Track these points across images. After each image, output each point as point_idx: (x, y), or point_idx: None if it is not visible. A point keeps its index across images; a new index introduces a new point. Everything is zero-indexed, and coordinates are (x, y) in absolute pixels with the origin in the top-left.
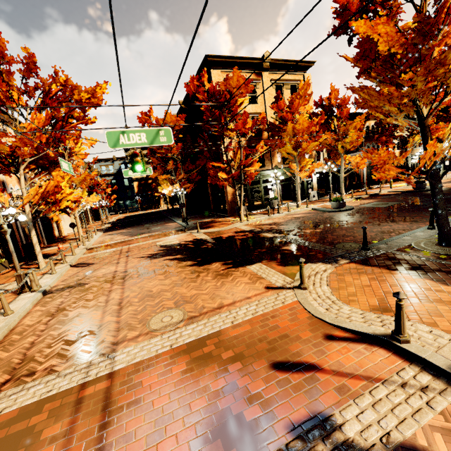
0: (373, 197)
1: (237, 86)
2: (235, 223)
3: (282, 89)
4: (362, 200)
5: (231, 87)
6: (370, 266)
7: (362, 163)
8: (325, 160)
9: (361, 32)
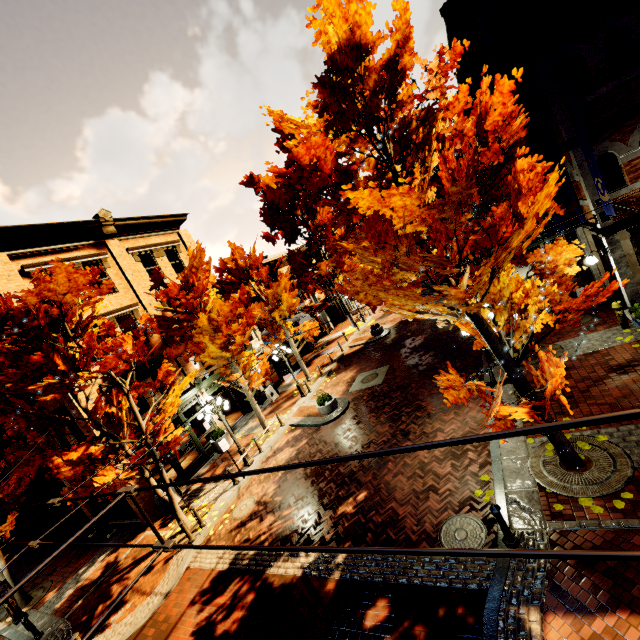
0: (345, 364)
1: (73, 289)
2: (180, 554)
3: (153, 258)
4: (338, 375)
5: (56, 293)
6: (589, 610)
7: (314, 329)
8: (264, 338)
9: (361, 205)
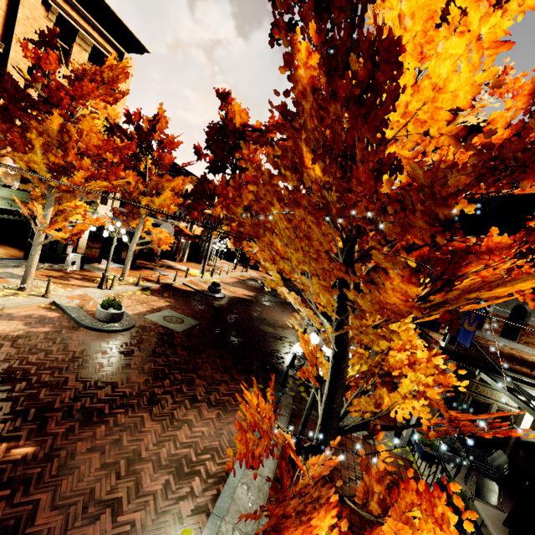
0: (166, 293)
1: None
2: None
3: (73, 39)
4: (151, 296)
5: None
6: None
7: (166, 243)
8: (115, 211)
9: (394, 1)
